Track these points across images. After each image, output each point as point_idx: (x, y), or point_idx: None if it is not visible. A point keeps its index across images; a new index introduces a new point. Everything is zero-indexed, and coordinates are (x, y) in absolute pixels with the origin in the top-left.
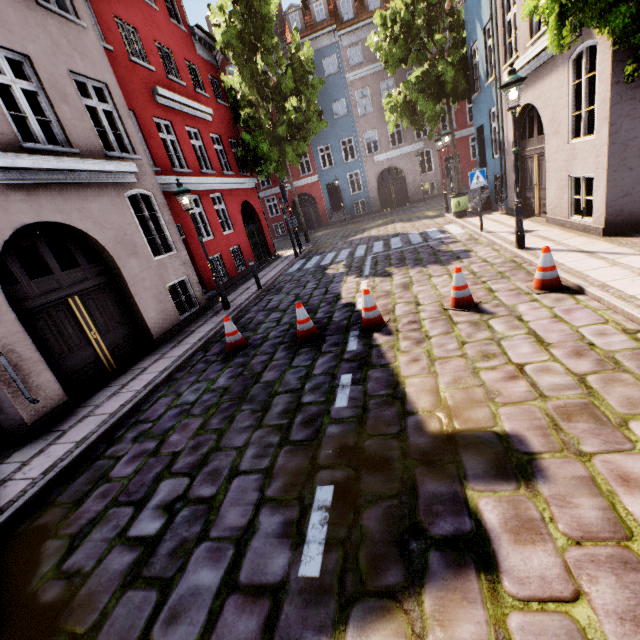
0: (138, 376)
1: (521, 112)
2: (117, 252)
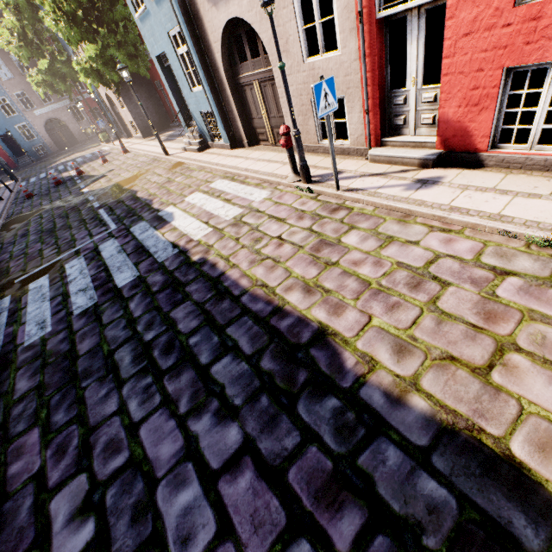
0: None
1: (107, 95)
2: None
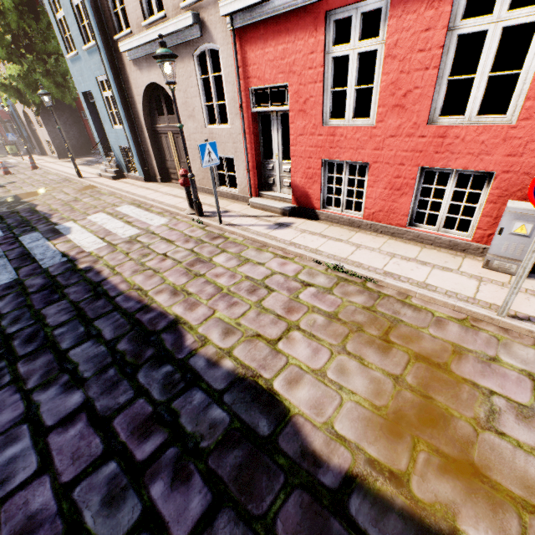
0: None
1: (24, 112)
2: None
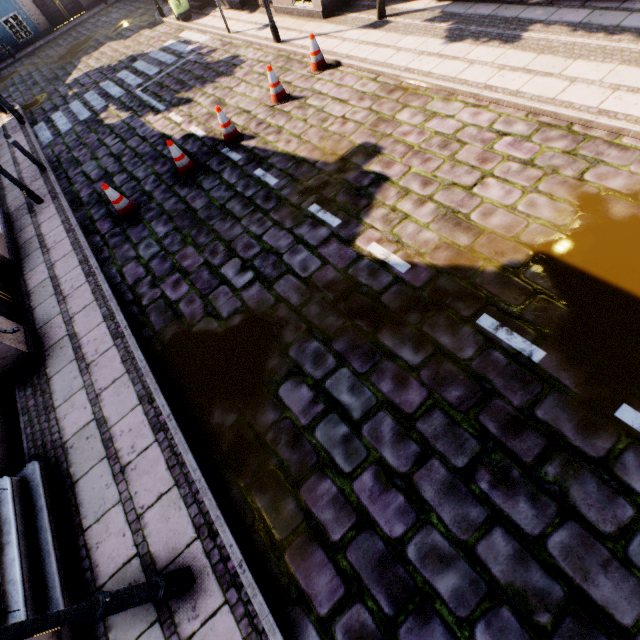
0: (59, 282)
1: None
2: None
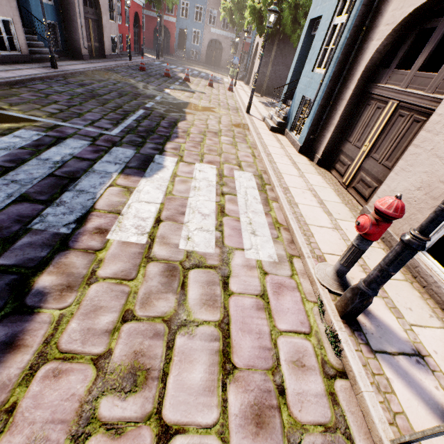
0: (107, 62)
1: (258, 44)
2: (103, 10)
